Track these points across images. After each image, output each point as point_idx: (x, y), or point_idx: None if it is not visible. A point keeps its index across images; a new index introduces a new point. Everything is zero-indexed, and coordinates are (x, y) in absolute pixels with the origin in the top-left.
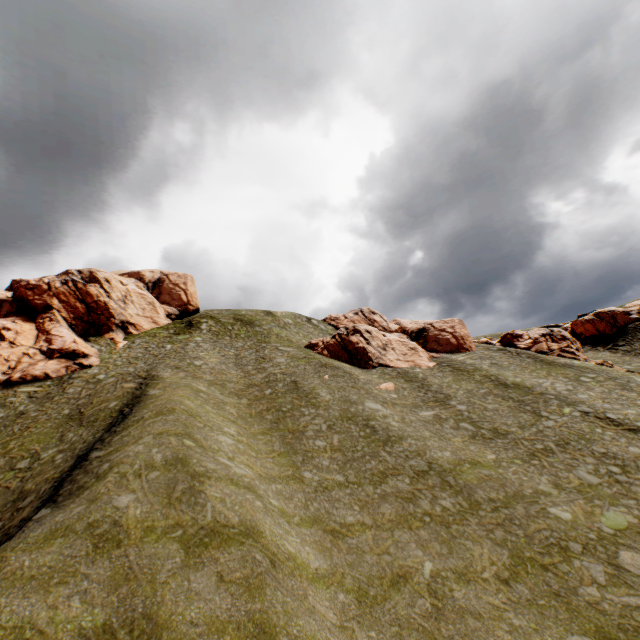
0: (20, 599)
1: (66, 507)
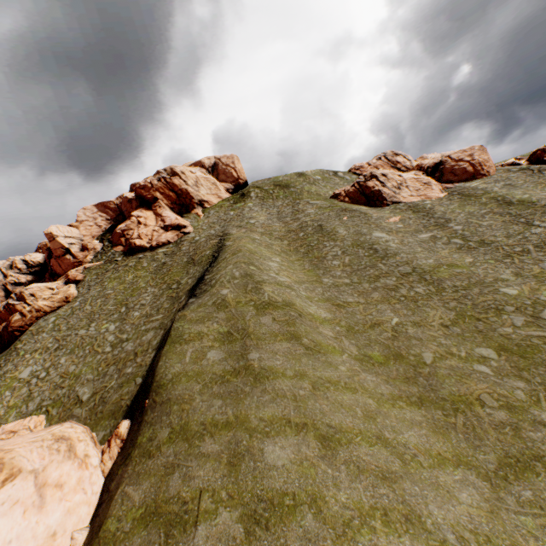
0: (195, 324)
1: (201, 296)
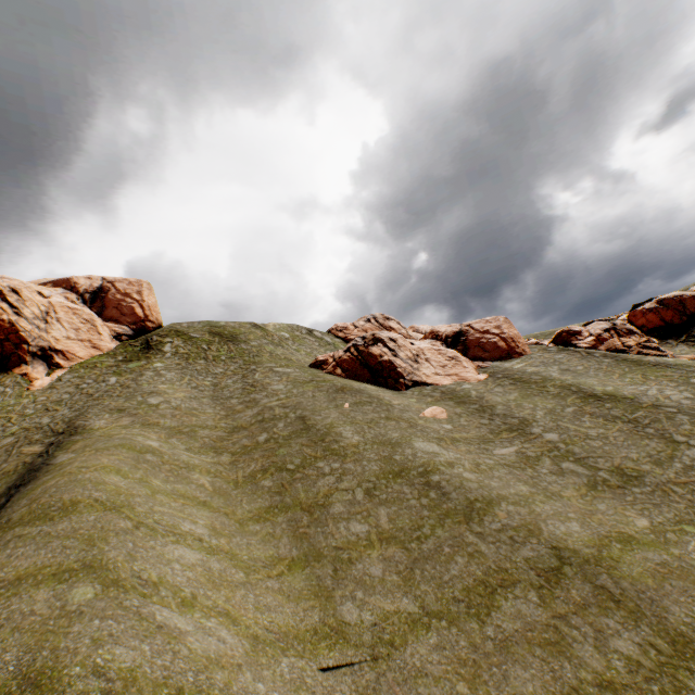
0: None
1: None
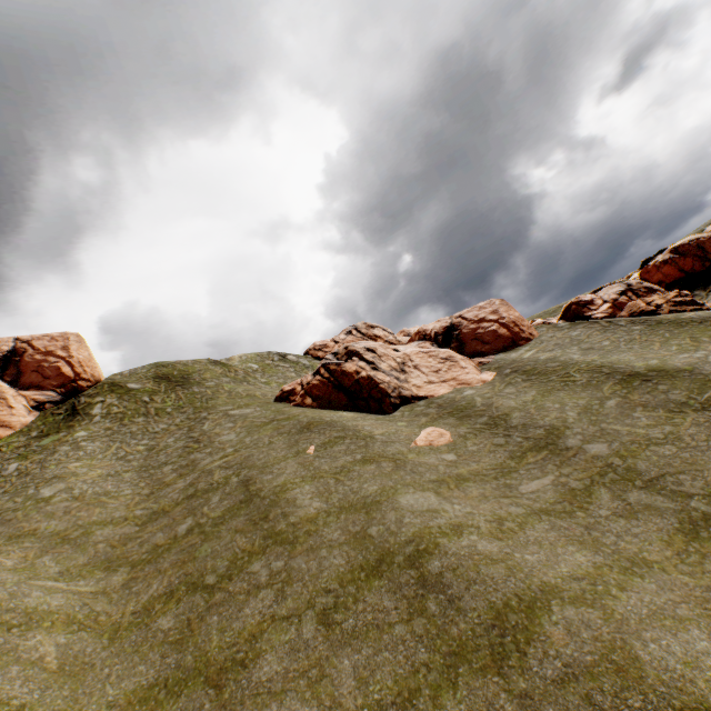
0: None
1: None
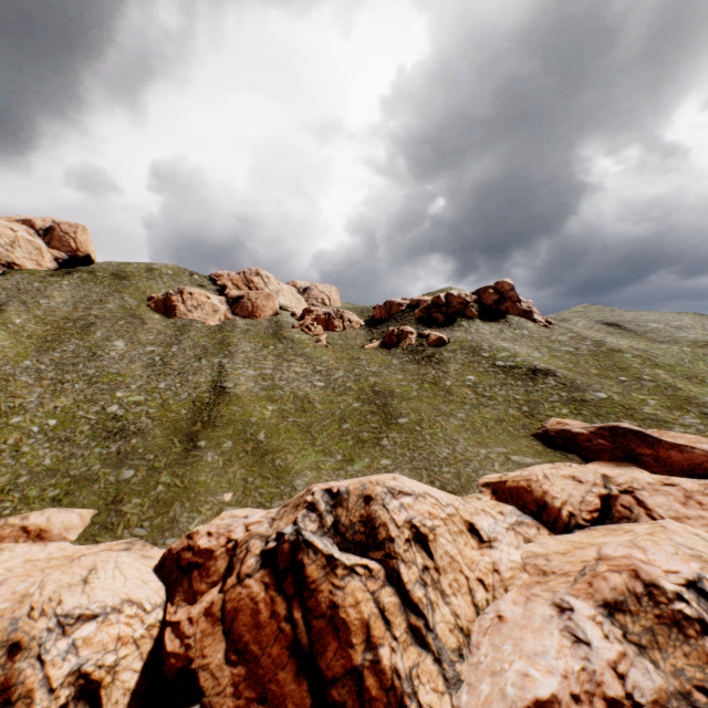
0: None
1: None
